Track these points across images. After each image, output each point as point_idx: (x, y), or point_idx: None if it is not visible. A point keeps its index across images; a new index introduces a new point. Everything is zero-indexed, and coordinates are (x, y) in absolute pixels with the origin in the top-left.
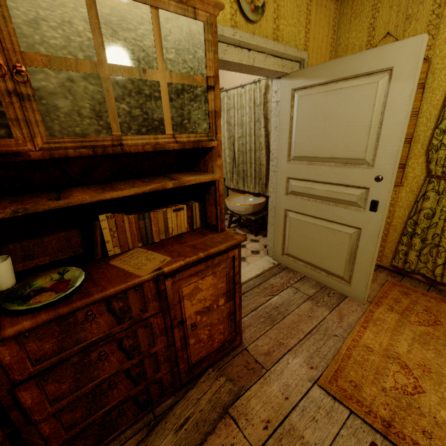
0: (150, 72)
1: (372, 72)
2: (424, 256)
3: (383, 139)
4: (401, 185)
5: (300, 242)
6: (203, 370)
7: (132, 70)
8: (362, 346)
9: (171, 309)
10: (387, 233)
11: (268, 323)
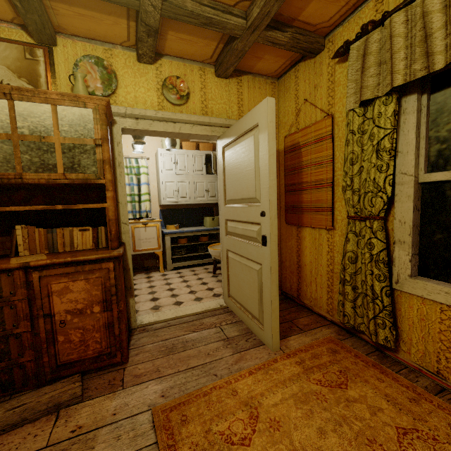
0: (48, 137)
1: (251, 128)
2: (360, 308)
3: (261, 179)
4: (334, 229)
5: (235, 281)
6: (72, 374)
7: (35, 137)
8: (229, 389)
9: (37, 299)
10: (332, 282)
11: (165, 352)
